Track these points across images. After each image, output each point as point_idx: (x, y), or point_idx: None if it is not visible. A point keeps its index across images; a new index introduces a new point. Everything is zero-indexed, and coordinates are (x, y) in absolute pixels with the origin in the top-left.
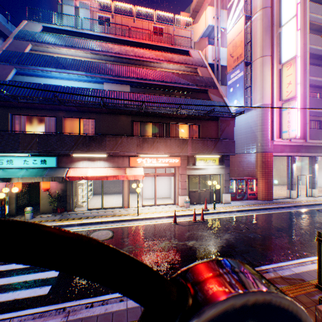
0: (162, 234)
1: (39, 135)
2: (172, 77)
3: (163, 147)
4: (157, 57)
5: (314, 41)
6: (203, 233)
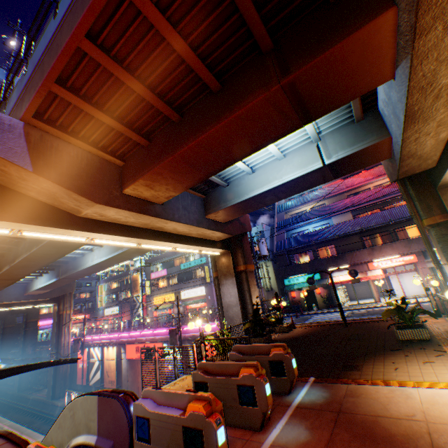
0: None
1: (308, 262)
2: (382, 191)
3: (390, 250)
4: (364, 178)
5: None
6: None
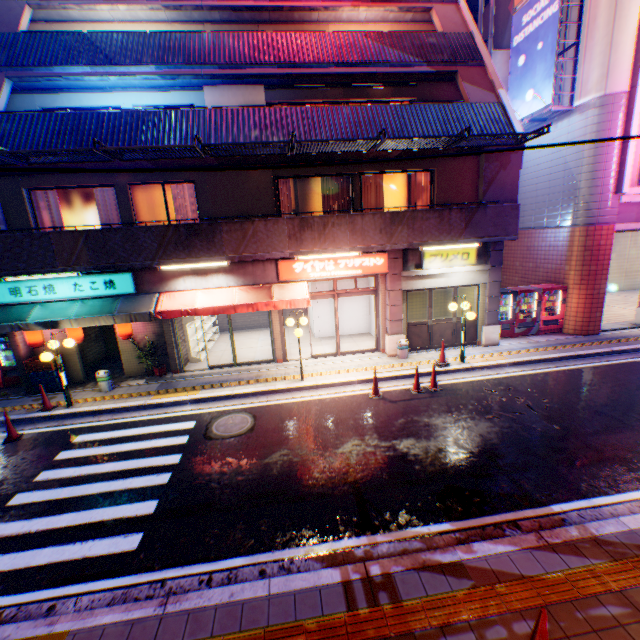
0: (348, 422)
1: (87, 232)
2: (364, 48)
3: (347, 236)
4: None
5: None
6: (431, 420)
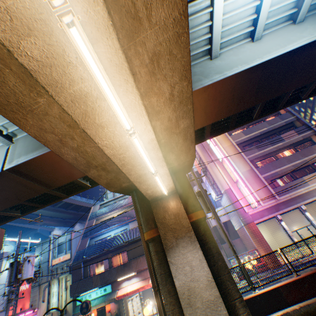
0: None
1: (100, 273)
2: None
3: None
4: None
5: (237, 136)
6: None
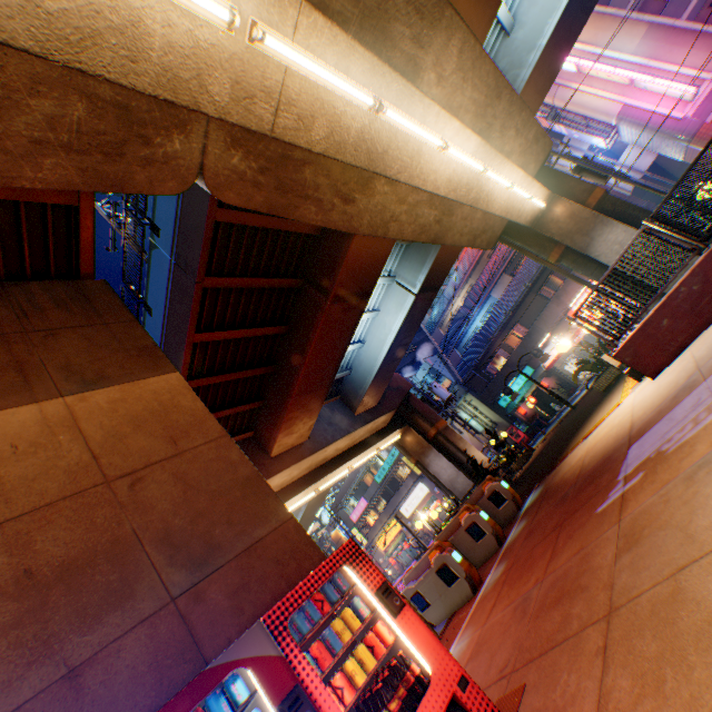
0: None
1: (505, 364)
2: None
3: (575, 284)
4: None
5: None
6: None
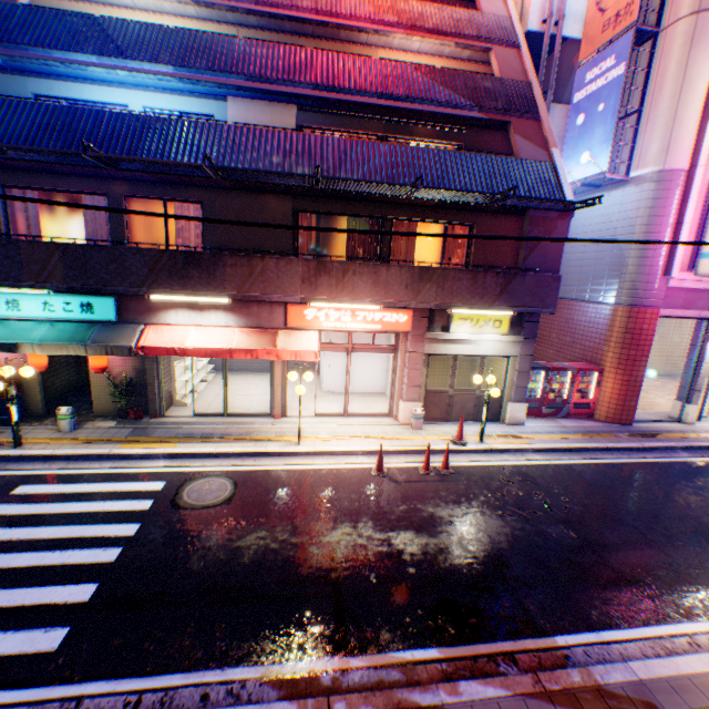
0: (343, 503)
1: (66, 246)
2: (412, 82)
3: (369, 287)
4: (377, 12)
5: None
6: (437, 510)
